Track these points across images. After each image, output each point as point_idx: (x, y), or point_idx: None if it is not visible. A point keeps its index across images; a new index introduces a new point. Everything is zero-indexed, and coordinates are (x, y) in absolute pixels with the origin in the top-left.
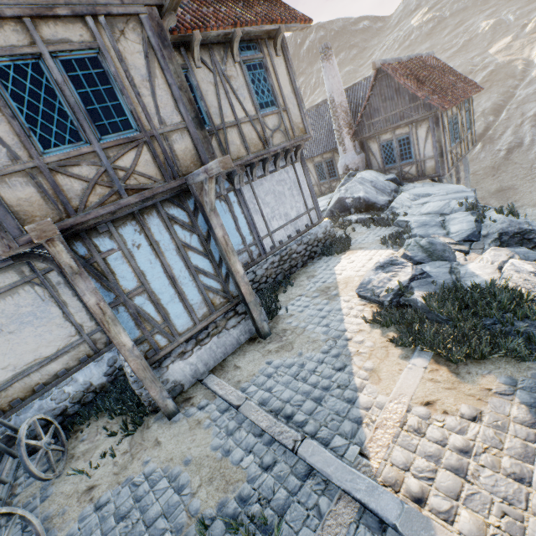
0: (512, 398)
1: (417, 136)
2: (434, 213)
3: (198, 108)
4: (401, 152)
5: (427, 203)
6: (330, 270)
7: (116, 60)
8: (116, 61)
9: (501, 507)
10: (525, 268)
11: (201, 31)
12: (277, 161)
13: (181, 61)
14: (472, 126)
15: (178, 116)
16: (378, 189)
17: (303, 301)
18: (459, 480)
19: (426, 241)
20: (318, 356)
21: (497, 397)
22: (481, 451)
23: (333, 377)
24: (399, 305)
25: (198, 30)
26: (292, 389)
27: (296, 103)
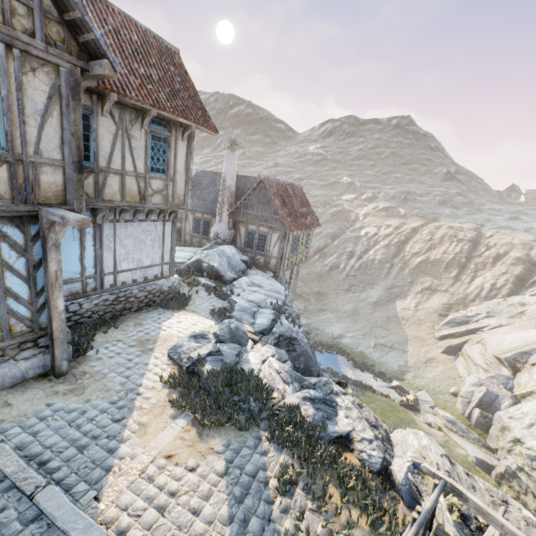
0: (222, 455)
1: (271, 238)
2: (255, 302)
3: (89, 146)
4: (259, 243)
5: (256, 292)
6: (159, 323)
7: (14, 86)
8: (14, 87)
9: (173, 532)
10: (275, 365)
11: (120, 95)
12: (150, 214)
13: (89, 103)
14: (309, 246)
15: (60, 154)
16: (230, 265)
17: (119, 347)
18: (158, 515)
19: (235, 325)
20: (104, 405)
21: (214, 454)
22: (183, 493)
23: (108, 427)
24: (194, 372)
25: (117, 94)
26: (61, 435)
27: (185, 180)
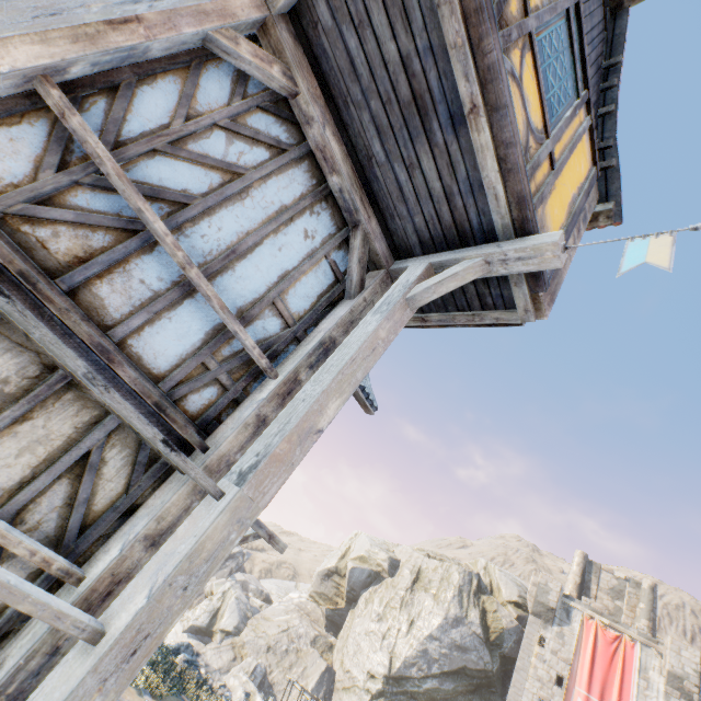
0: None
1: None
2: None
3: None
4: None
5: None
6: None
7: None
8: None
9: None
10: None
11: None
12: None
13: None
14: None
15: None
16: None
17: None
18: None
19: None
20: None
21: None
22: None
23: None
24: None
25: None
26: None
27: None
